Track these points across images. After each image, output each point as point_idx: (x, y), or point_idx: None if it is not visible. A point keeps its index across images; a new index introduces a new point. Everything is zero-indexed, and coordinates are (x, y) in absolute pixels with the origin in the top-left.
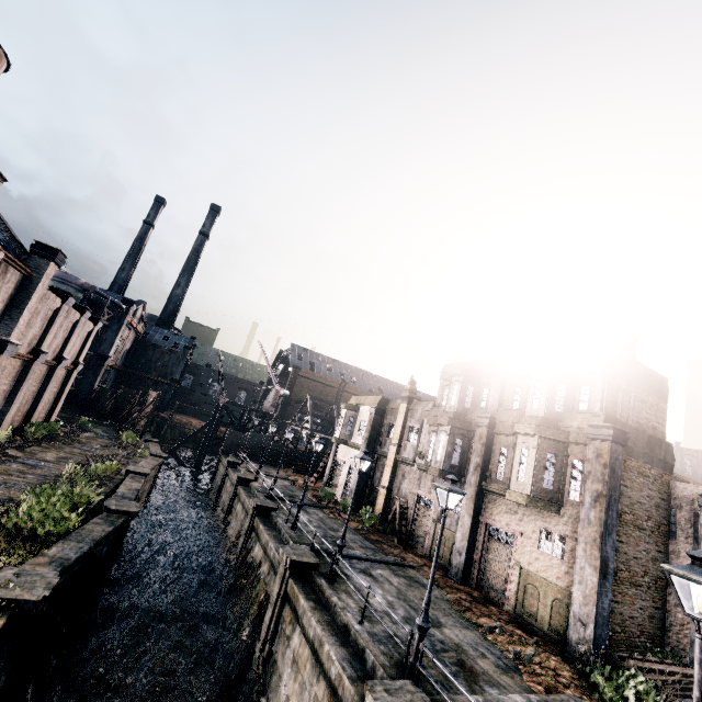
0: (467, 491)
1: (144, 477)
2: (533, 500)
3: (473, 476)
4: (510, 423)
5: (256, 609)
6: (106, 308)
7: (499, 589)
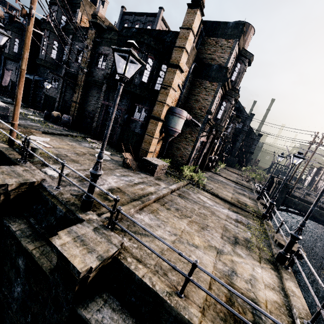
0: None
1: None
2: None
3: None
4: None
5: None
6: None
7: None
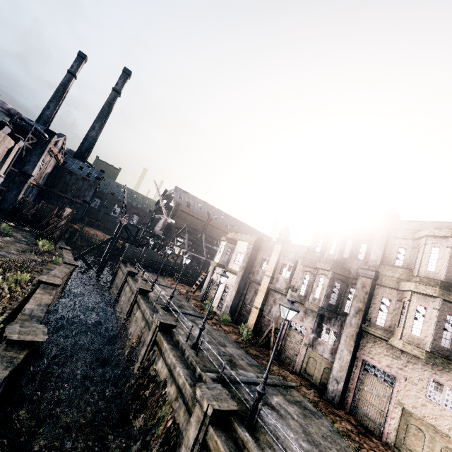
0: (347, 330)
1: (55, 288)
2: (432, 356)
3: (354, 318)
4: (395, 279)
5: (163, 435)
6: (30, 134)
7: (376, 420)
